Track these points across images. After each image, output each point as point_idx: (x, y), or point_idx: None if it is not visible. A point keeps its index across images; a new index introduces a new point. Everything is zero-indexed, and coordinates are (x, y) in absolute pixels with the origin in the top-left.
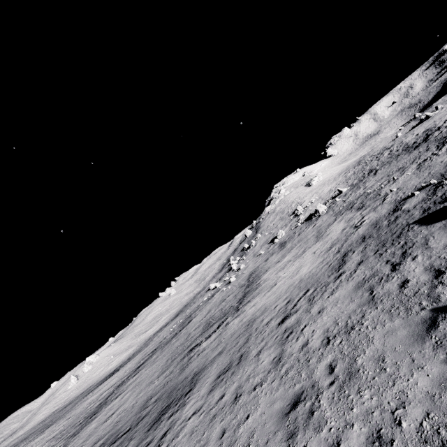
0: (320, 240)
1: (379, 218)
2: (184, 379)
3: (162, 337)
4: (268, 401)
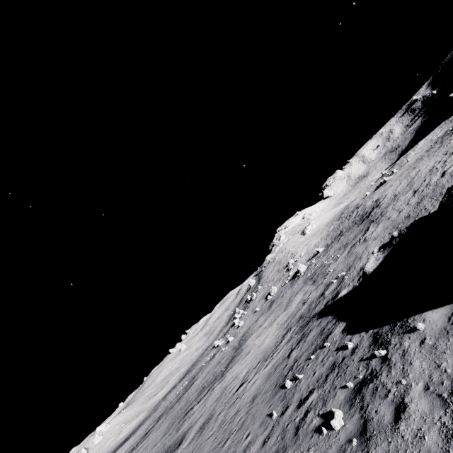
0: (286, 310)
1: (314, 299)
2: (176, 438)
3: (169, 401)
4: (211, 444)
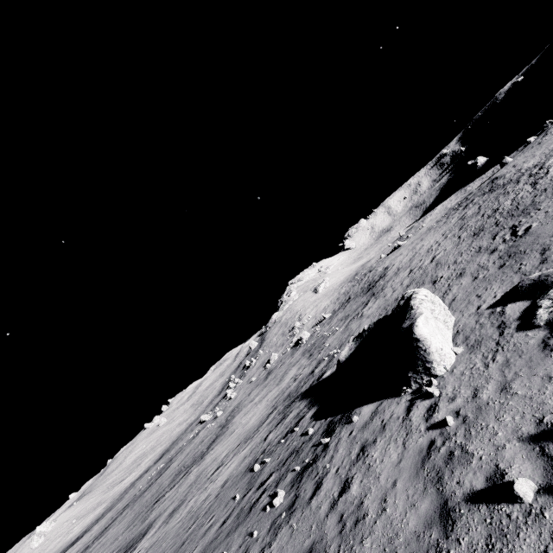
0: (278, 385)
1: (305, 376)
2: (142, 529)
3: (138, 488)
4: (177, 531)
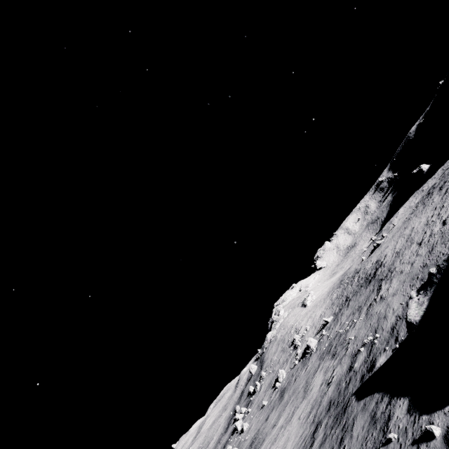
0: (306, 397)
1: (341, 376)
2: None
3: None
4: None
